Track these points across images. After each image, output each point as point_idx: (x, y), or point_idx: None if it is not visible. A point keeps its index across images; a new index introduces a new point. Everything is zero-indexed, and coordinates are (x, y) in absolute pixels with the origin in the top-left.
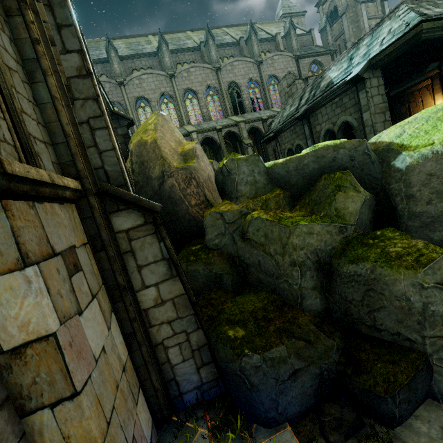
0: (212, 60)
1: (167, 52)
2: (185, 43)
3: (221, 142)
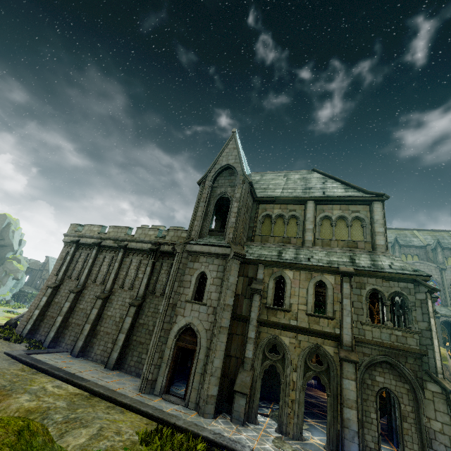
0: (437, 261)
1: (398, 249)
2: (411, 241)
3: (437, 326)
